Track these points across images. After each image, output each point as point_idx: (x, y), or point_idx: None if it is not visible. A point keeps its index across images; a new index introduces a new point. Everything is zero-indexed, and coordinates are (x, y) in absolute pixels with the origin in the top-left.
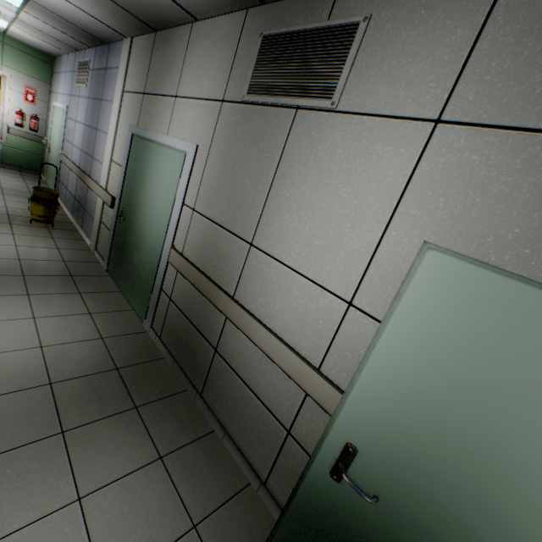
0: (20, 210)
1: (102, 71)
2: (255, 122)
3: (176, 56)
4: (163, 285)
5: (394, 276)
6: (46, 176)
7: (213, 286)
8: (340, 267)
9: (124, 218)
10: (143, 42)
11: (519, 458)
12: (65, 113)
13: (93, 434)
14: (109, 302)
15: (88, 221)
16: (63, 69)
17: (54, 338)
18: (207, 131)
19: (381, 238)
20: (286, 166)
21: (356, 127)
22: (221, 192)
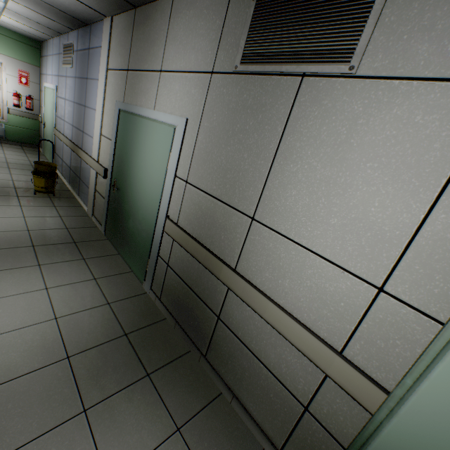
0: (25, 182)
1: (85, 51)
2: (251, 93)
3: (158, 30)
4: (159, 252)
5: (443, 264)
6: (43, 149)
7: (213, 258)
8: (365, 249)
9: (117, 188)
10: (123, 20)
11: None
12: (55, 93)
13: (113, 409)
14: (110, 266)
15: (84, 189)
16: (49, 53)
17: (66, 308)
18: (197, 104)
19: (423, 220)
20: (291, 138)
21: (384, 93)
22: (215, 165)
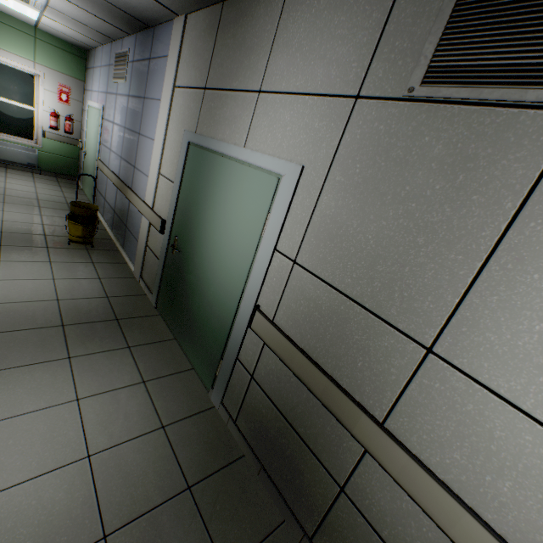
0: (57, 227)
1: (144, 62)
2: (441, 134)
3: (259, 31)
4: (238, 353)
5: None
6: (82, 182)
7: (342, 396)
8: None
9: (178, 249)
10: (203, 19)
11: None
12: (101, 114)
13: None
14: (164, 359)
15: (130, 241)
16: (97, 64)
17: (104, 435)
18: (323, 145)
19: None
20: (540, 226)
21: None
22: (353, 246)
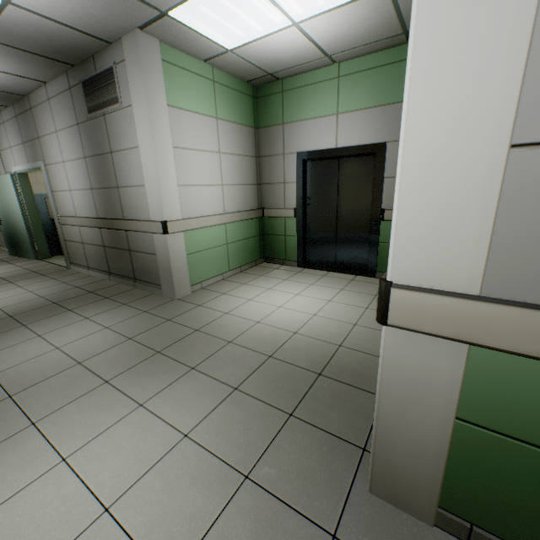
0: None
1: None
2: None
3: None
4: None
5: None
6: None
7: None
8: None
9: None
10: None
11: (2, 200)
12: None
13: None
14: None
15: None
16: None
17: None
18: None
19: None
20: None
21: None
22: None
